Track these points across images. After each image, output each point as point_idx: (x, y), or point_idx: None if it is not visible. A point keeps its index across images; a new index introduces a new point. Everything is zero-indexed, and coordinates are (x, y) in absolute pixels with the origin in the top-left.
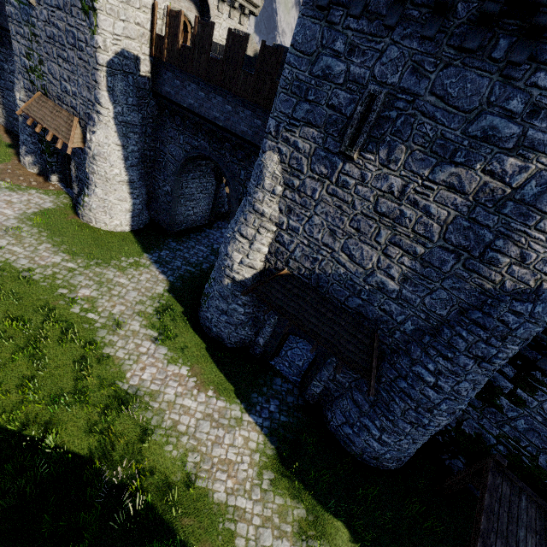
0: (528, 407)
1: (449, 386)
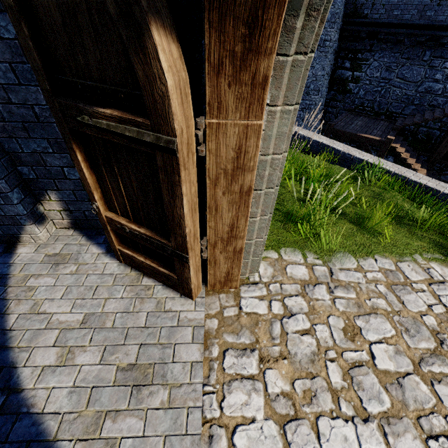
0: (361, 79)
1: (311, 72)
